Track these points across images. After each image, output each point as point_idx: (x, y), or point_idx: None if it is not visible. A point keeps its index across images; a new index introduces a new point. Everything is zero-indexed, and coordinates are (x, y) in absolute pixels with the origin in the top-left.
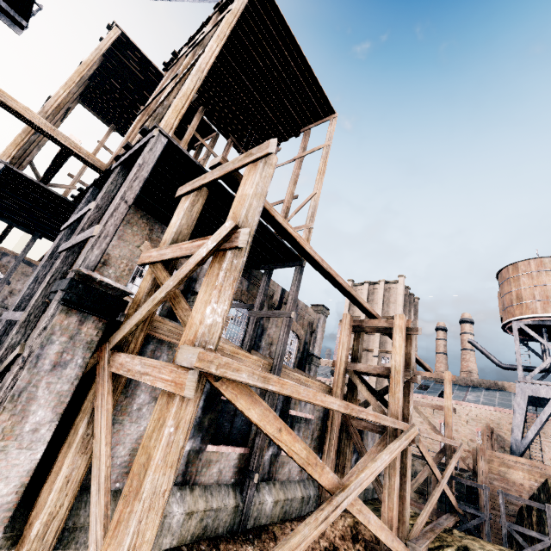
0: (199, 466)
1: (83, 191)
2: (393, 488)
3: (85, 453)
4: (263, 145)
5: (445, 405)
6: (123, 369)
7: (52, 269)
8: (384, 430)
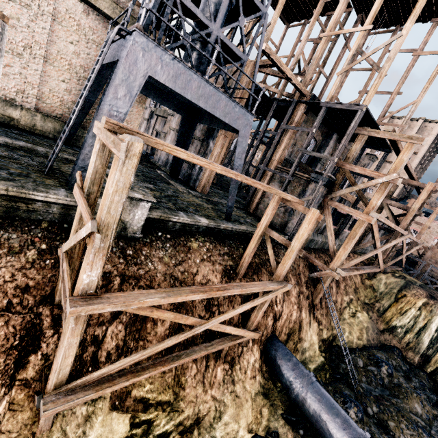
0: (325, 230)
1: (285, 100)
2: (387, 251)
3: (316, 224)
4: (420, 138)
5: (425, 224)
6: (338, 208)
7: (297, 159)
8: (390, 231)
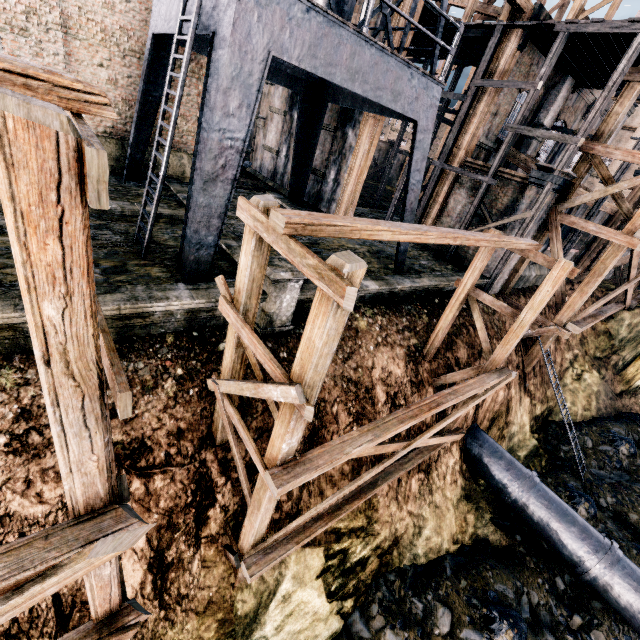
0: None
1: (481, 24)
2: None
3: None
4: None
5: None
6: (576, 226)
7: (504, 146)
8: None
